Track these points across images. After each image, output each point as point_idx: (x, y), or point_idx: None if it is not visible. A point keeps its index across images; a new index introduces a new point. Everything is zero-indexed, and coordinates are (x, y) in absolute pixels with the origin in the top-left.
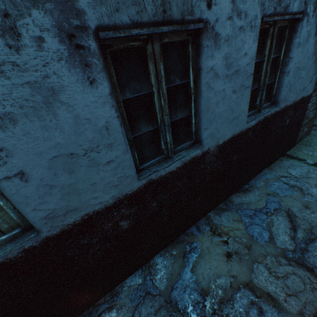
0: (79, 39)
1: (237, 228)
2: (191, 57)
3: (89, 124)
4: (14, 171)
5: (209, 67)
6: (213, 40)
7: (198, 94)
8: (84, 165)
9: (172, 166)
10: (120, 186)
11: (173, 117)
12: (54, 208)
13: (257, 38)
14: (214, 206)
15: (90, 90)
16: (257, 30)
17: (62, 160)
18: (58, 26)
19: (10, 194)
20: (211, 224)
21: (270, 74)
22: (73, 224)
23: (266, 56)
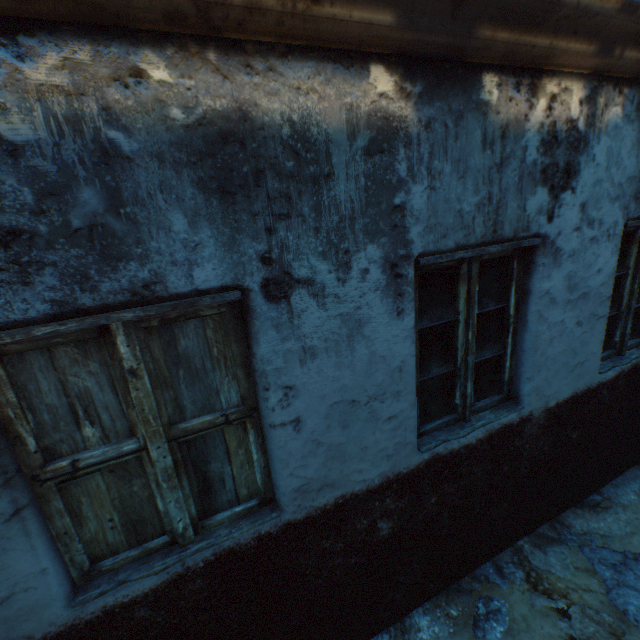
0: (400, 268)
1: (585, 587)
2: (515, 275)
3: (382, 363)
4: (292, 416)
5: (543, 290)
6: (552, 257)
7: (520, 325)
8: (362, 418)
9: (469, 435)
10: (394, 458)
11: (476, 355)
12: (311, 476)
13: (618, 249)
14: (530, 527)
15: (395, 322)
16: (617, 239)
17: (341, 408)
18: (384, 257)
19: (276, 447)
20: (526, 566)
21: (638, 292)
22: (323, 508)
23: (631, 268)
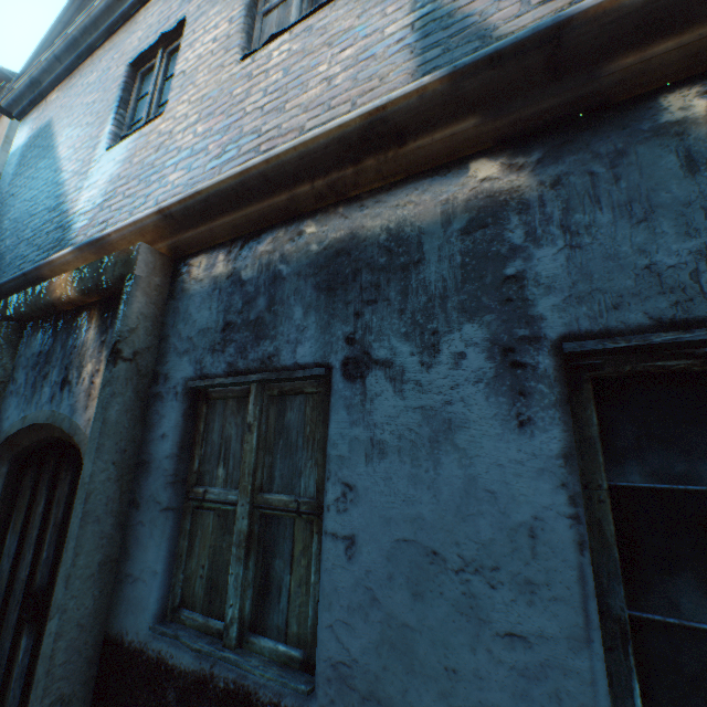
0: (520, 354)
1: None
2: None
3: (490, 504)
4: (346, 529)
5: None
6: None
7: None
8: (449, 596)
9: None
10: None
11: None
12: (356, 656)
13: None
14: None
15: (515, 437)
16: None
17: (413, 553)
18: (491, 339)
19: (323, 567)
20: None
21: None
22: None
23: None
